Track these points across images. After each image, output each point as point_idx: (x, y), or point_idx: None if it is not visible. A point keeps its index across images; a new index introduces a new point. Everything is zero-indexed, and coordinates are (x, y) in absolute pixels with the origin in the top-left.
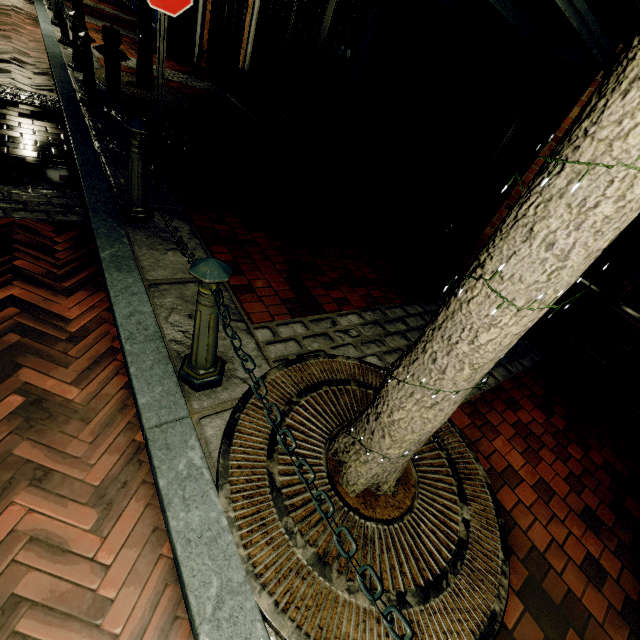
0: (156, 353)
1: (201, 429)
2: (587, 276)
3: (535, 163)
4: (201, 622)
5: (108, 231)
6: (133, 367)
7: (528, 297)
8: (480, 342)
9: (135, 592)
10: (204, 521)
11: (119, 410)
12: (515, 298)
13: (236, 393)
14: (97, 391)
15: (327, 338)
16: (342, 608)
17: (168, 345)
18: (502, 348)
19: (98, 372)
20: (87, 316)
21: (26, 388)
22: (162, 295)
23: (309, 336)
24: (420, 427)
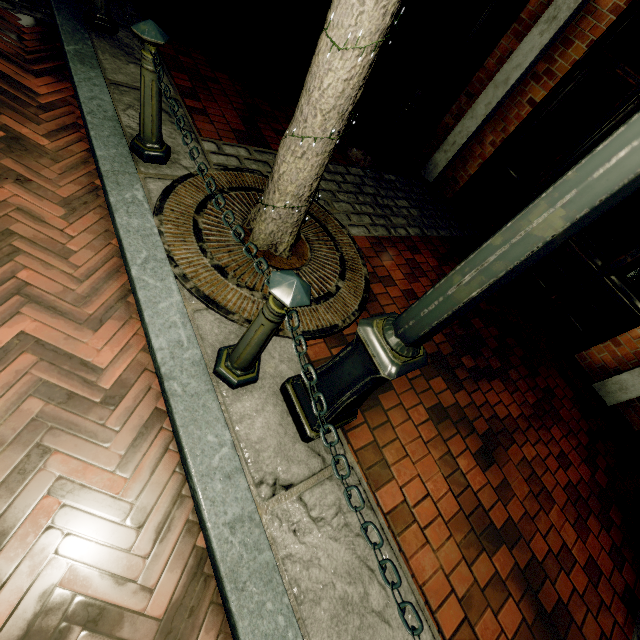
0: (113, 129)
1: (146, 183)
2: (517, 169)
3: (497, 47)
4: (133, 265)
5: (72, 31)
6: (93, 132)
7: (347, 41)
8: (324, 87)
9: (92, 254)
10: (141, 226)
11: (82, 163)
12: (340, 43)
13: (178, 173)
14: (64, 147)
15: (266, 165)
16: (230, 290)
17: (124, 128)
18: (339, 95)
19: (65, 136)
20: (54, 96)
21: (6, 129)
22: (121, 94)
23: (250, 159)
24: (295, 177)
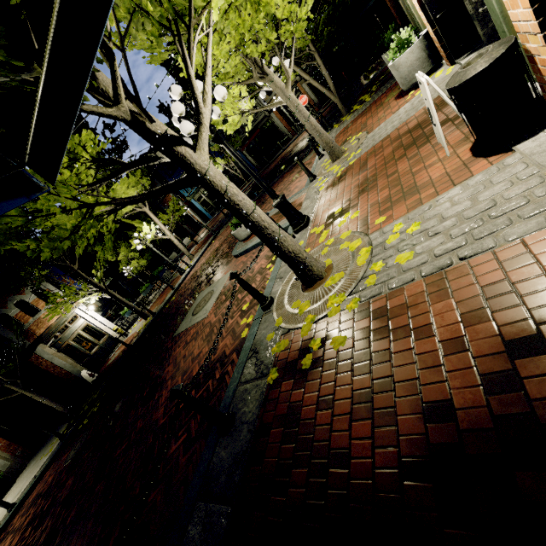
0: None
1: None
2: None
3: None
4: None
5: None
6: None
7: None
8: None
9: None
10: None
11: None
12: None
13: None
14: None
15: None
16: None
17: None
18: None
19: None
20: None
21: None
22: None
23: None
24: None
